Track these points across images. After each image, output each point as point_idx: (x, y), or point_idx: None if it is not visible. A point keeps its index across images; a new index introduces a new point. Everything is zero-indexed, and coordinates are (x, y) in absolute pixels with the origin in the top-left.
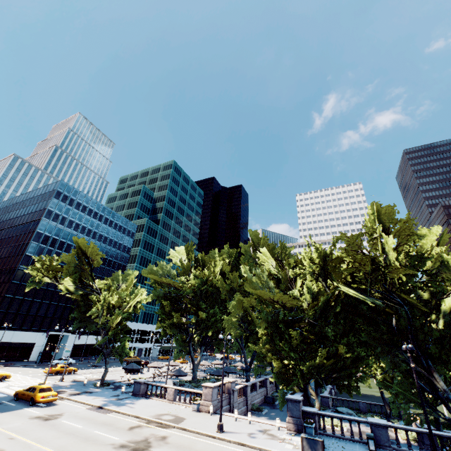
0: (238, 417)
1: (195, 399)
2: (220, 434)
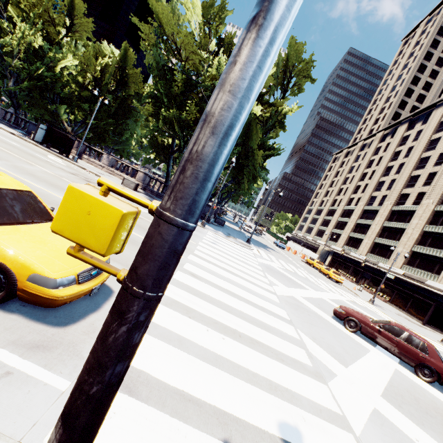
0: None
1: None
2: None
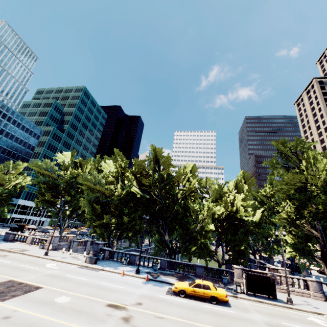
0: (66, 252)
1: (42, 242)
2: (44, 256)
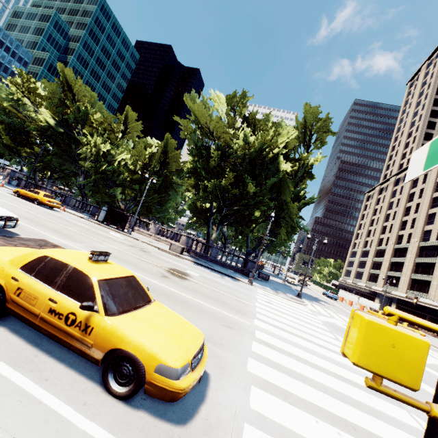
0: None
1: None
2: None
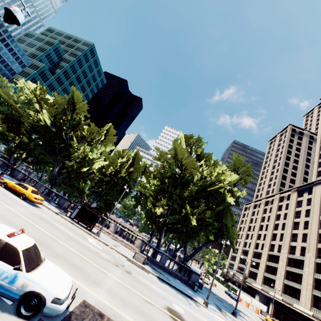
0: None
1: None
2: None
